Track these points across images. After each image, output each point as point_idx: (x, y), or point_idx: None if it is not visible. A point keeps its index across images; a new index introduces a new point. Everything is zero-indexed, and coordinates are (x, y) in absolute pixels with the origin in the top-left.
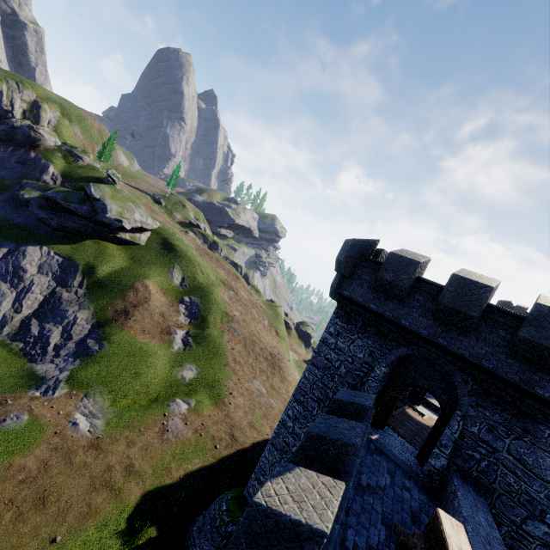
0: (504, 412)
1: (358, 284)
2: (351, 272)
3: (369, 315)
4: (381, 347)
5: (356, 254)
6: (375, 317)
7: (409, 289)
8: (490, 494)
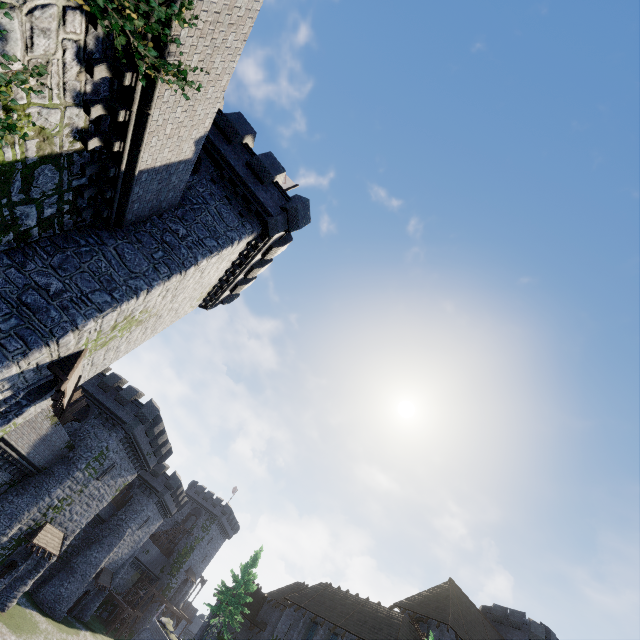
0: (102, 420)
1: None
2: None
3: None
4: None
5: None
6: None
7: (96, 375)
8: (78, 447)
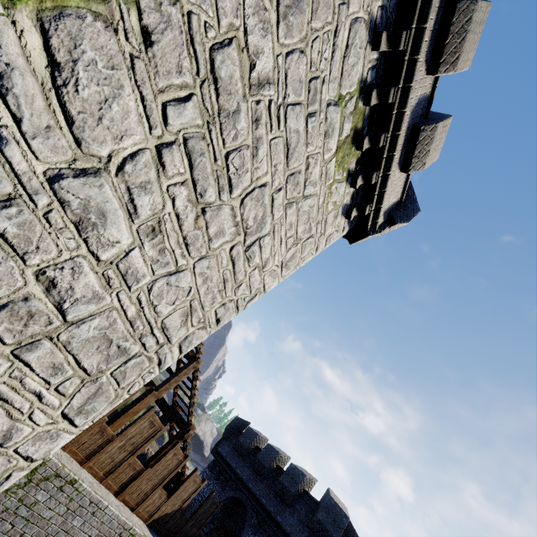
0: None
1: (228, 444)
2: (228, 436)
3: (224, 465)
4: (222, 490)
5: (235, 426)
6: (227, 467)
7: (249, 450)
8: None
